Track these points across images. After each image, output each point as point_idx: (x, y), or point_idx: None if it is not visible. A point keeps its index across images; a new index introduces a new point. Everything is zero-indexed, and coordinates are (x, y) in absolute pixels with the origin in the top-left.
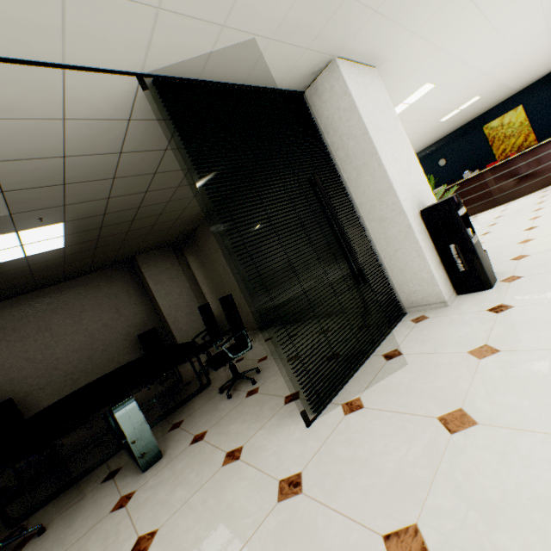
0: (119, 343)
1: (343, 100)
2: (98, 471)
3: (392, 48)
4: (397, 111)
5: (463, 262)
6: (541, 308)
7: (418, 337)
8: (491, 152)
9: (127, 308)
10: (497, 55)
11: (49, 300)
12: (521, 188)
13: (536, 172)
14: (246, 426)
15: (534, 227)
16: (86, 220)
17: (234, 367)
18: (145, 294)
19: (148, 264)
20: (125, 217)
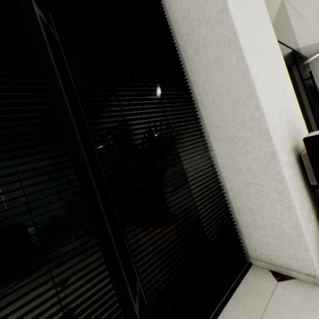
0: None
1: None
2: None
3: None
4: None
5: None
6: None
7: None
8: None
9: None
10: None
11: None
12: None
13: None
14: None
15: None
16: None
17: None
18: None
19: None
20: None
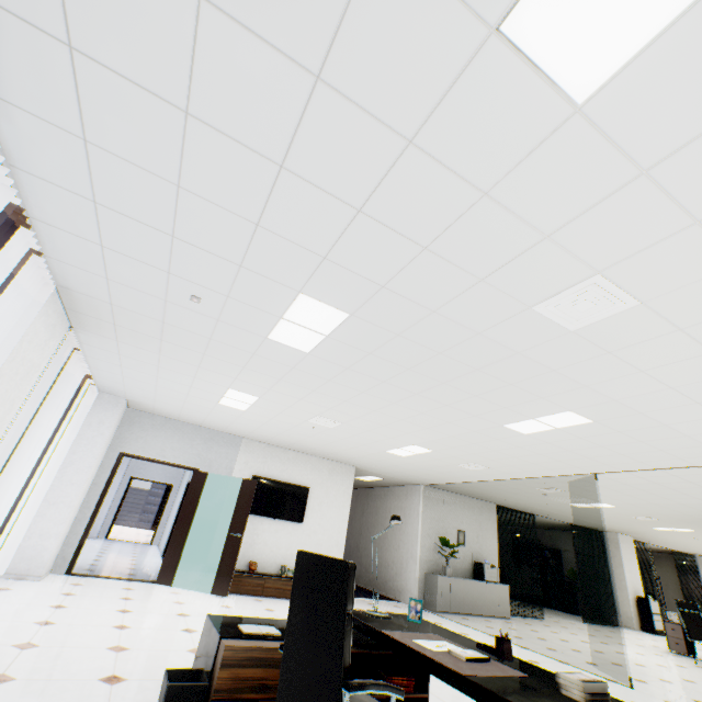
0: None
1: None
2: None
3: None
4: None
5: None
6: None
7: None
8: None
9: None
10: None
11: None
12: None
13: None
14: None
15: None
16: None
17: None
18: None
19: None
20: None
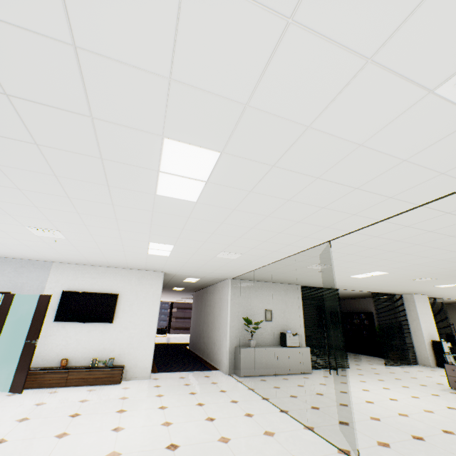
0: None
1: None
2: None
3: None
4: None
5: None
6: None
7: None
8: None
9: None
10: None
11: None
12: None
13: None
14: None
15: None
16: None
17: None
18: None
19: None
20: None
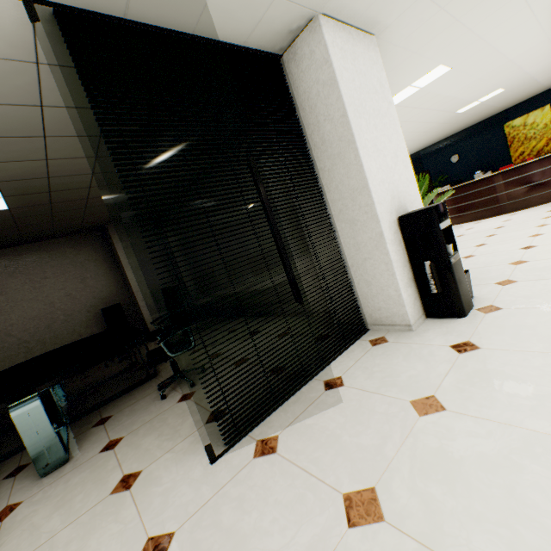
0: (82, 314)
1: (322, 70)
2: (10, 461)
3: (394, 11)
4: (405, 95)
5: (437, 283)
6: (509, 358)
7: (368, 366)
8: (508, 154)
9: (95, 279)
10: (528, 40)
11: (7, 263)
12: (531, 198)
13: (550, 182)
14: (158, 443)
15: (532, 247)
16: (26, 182)
17: (175, 364)
18: (116, 266)
19: (120, 235)
20: (78, 183)
